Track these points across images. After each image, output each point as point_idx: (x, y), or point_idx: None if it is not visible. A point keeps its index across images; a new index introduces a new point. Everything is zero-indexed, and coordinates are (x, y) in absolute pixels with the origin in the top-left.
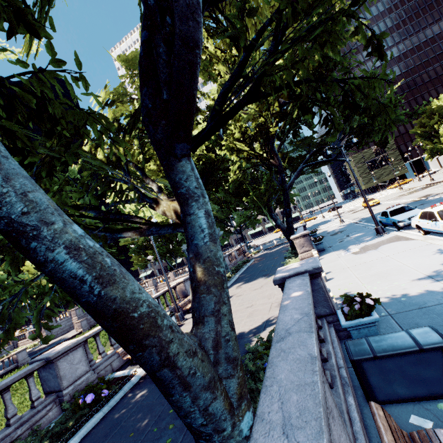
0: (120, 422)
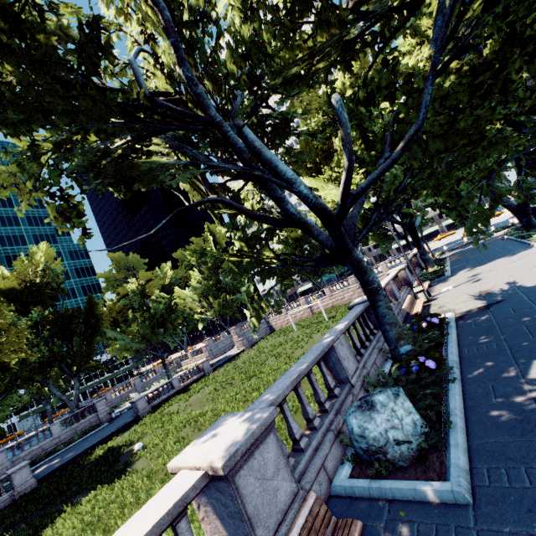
0: (491, 326)
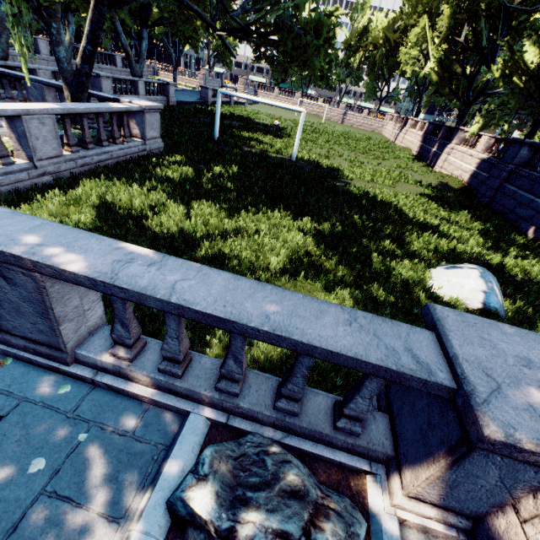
0: None
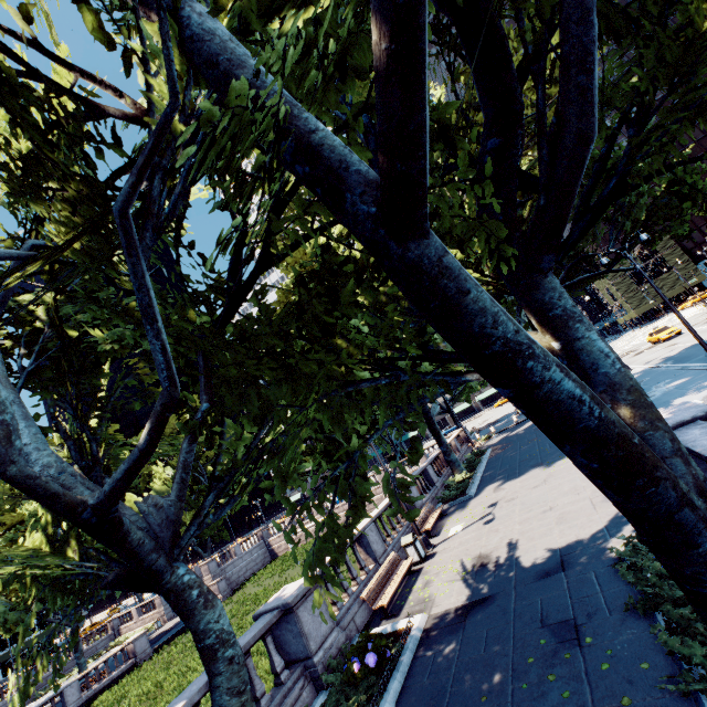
0: (443, 689)
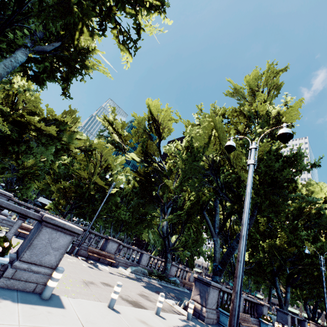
0: None
